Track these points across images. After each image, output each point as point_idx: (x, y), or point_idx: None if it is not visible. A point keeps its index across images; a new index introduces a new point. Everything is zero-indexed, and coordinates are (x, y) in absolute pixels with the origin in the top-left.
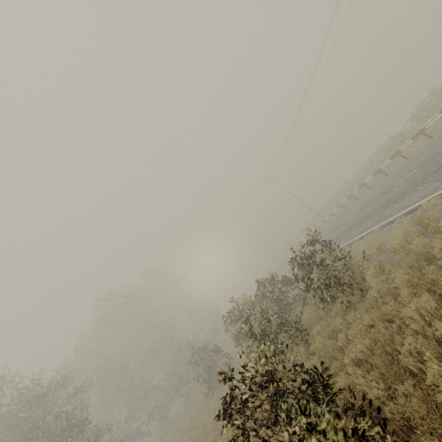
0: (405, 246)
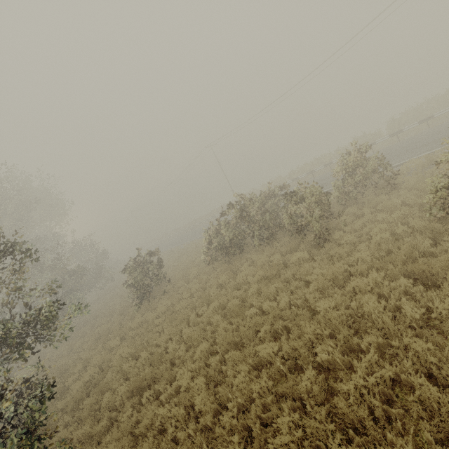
0: (420, 167)
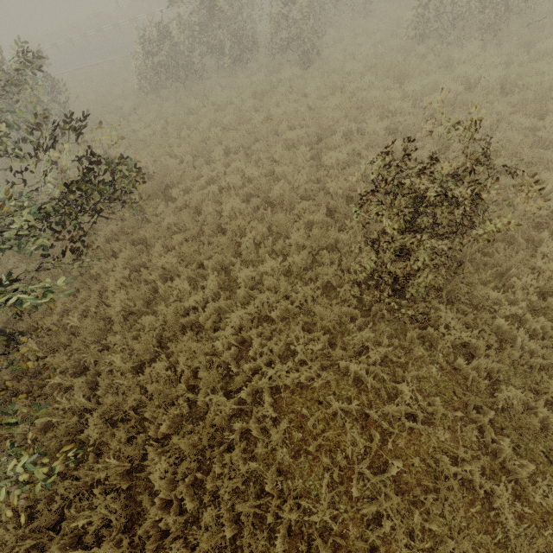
0: None
